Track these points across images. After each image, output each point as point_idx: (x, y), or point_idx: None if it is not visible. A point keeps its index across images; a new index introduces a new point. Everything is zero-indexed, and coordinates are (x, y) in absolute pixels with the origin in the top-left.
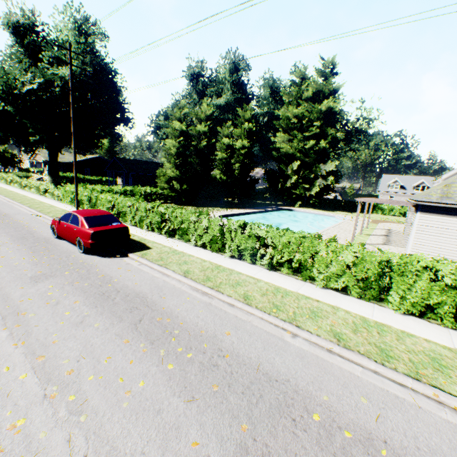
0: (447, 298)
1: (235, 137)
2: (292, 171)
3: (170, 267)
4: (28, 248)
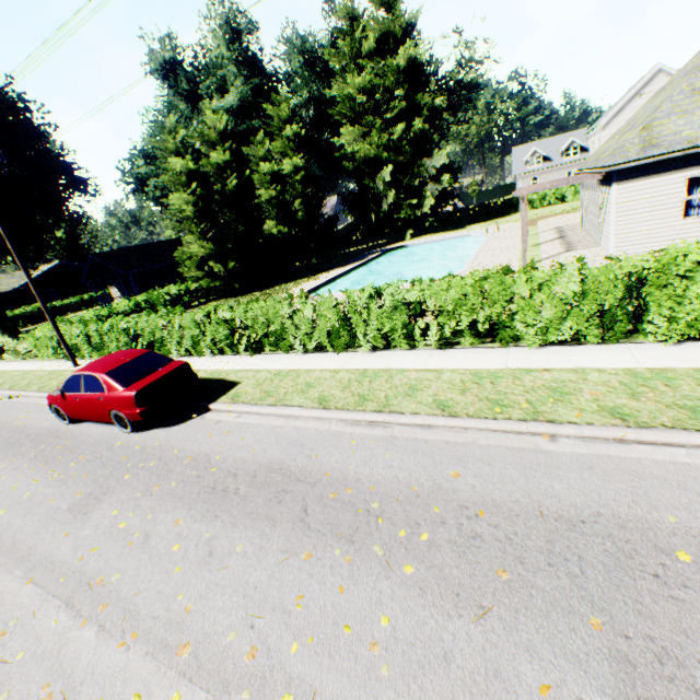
0: None
1: (278, 156)
2: (385, 185)
3: (290, 402)
4: (31, 461)
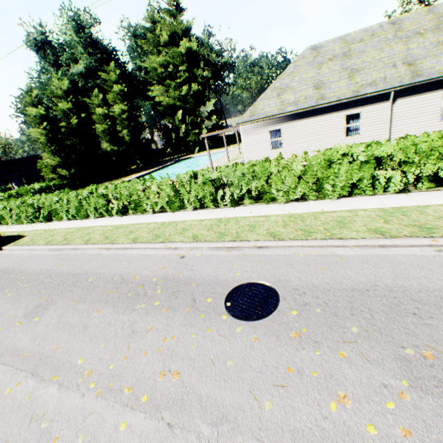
0: (206, 192)
1: (112, 103)
2: (179, 121)
3: (37, 243)
4: None
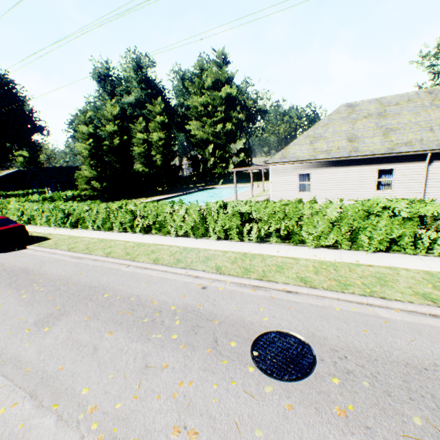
0: (233, 223)
1: (152, 131)
2: (209, 154)
3: (60, 248)
4: None
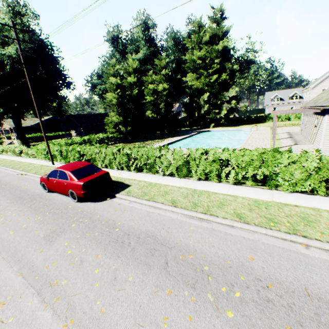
0: None
1: (156, 82)
2: (204, 102)
3: (157, 200)
4: (28, 208)
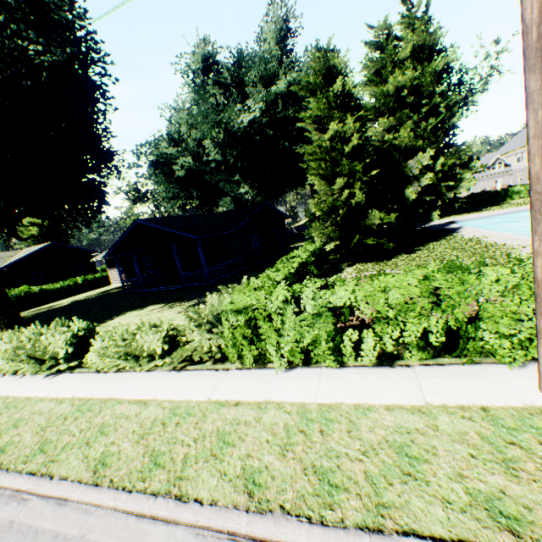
0: None
1: None
2: (422, 168)
3: None
4: None
